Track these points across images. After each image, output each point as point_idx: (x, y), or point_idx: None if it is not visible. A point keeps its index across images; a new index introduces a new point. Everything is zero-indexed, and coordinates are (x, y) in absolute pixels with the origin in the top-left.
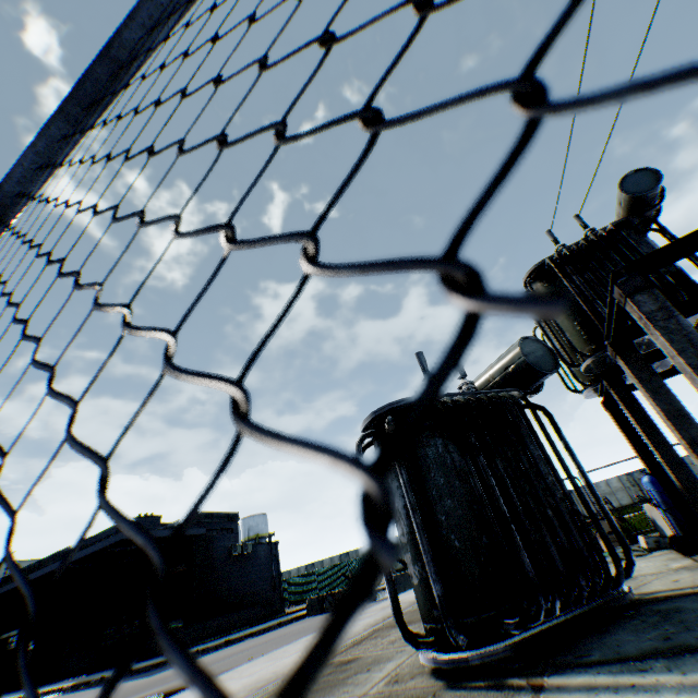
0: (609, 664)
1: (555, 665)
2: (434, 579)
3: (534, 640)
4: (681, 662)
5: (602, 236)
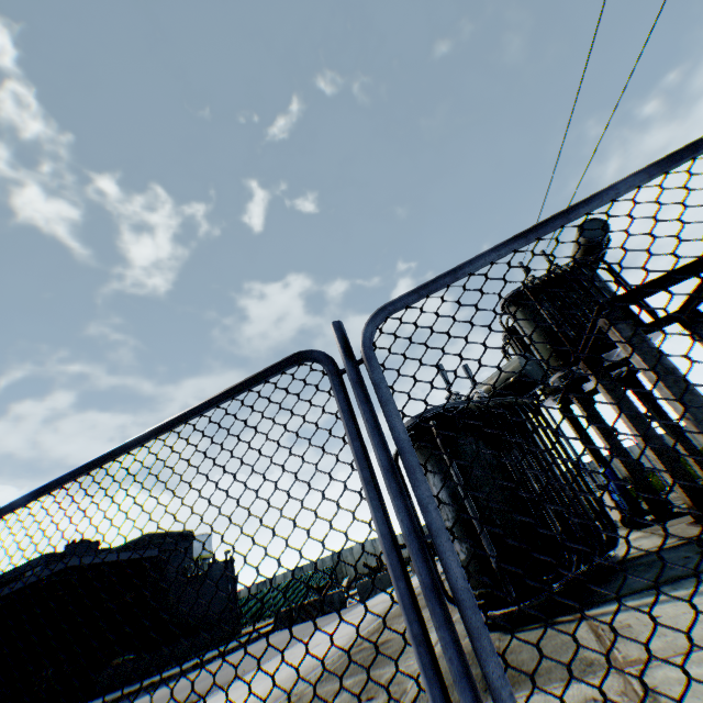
0: (629, 595)
1: (588, 604)
2: (491, 549)
3: (565, 591)
4: (680, 584)
5: (565, 270)
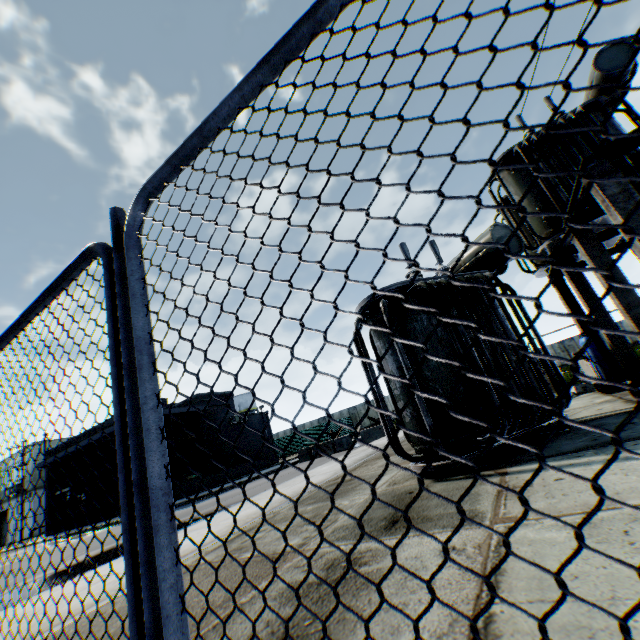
0: (553, 457)
1: (513, 462)
2: (426, 415)
3: (497, 450)
4: (605, 450)
5: (570, 119)
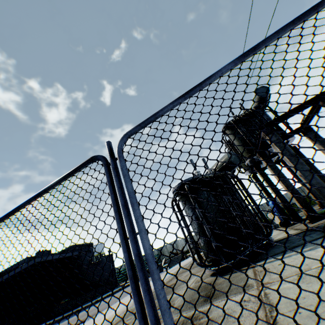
0: (273, 256)
1: (256, 261)
2: (212, 240)
3: (247, 256)
4: (294, 249)
5: (250, 111)
